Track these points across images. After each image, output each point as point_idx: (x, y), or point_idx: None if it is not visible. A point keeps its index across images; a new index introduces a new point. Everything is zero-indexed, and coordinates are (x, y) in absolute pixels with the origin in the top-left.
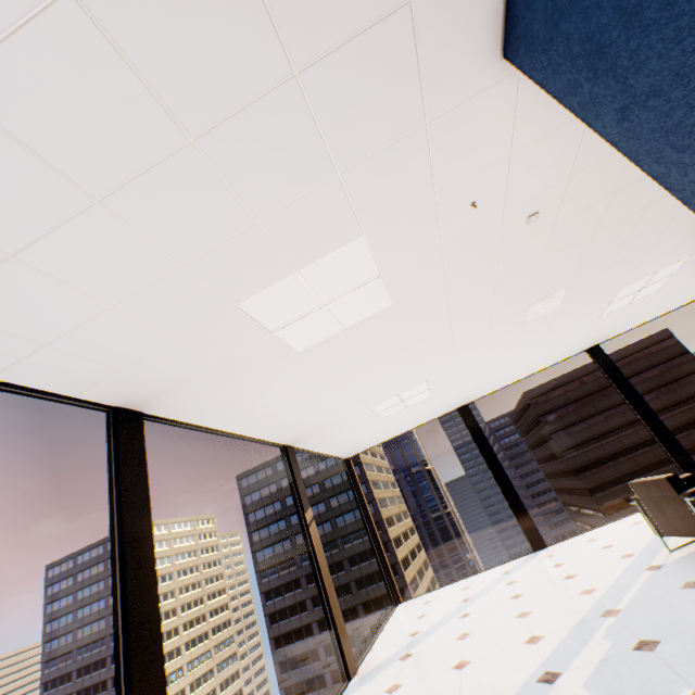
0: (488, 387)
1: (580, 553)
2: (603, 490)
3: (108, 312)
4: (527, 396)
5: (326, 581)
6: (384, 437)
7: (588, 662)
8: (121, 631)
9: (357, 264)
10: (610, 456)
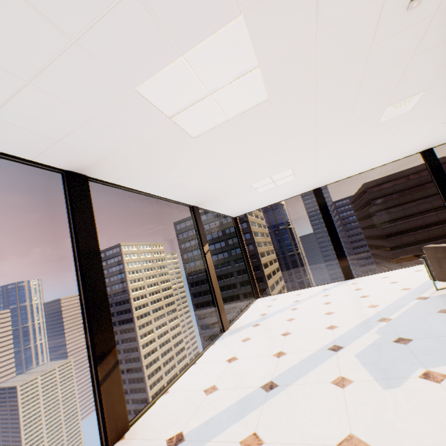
0: (337, 176)
1: (374, 284)
2: (400, 248)
3: (27, 87)
4: (365, 186)
5: (214, 284)
6: (260, 205)
7: (361, 344)
8: (83, 301)
9: (236, 51)
10: (412, 229)
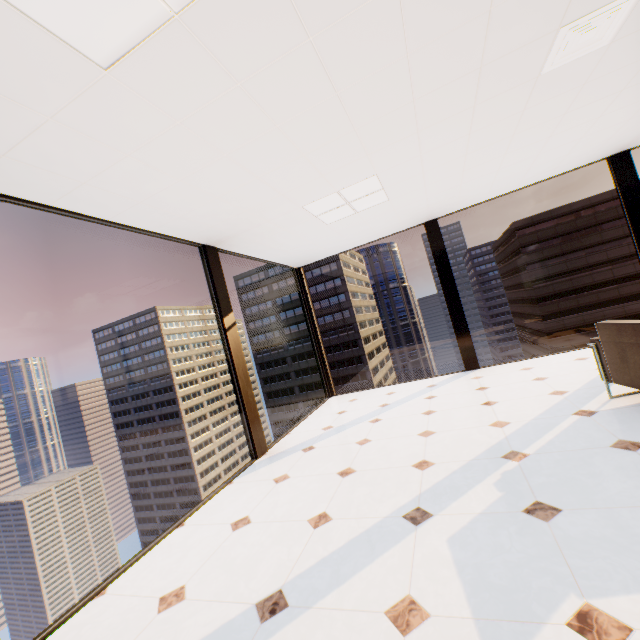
0: (465, 198)
1: (509, 380)
2: (556, 318)
3: None
4: (515, 227)
5: (242, 381)
6: (337, 248)
7: (465, 512)
8: None
9: None
10: (576, 290)
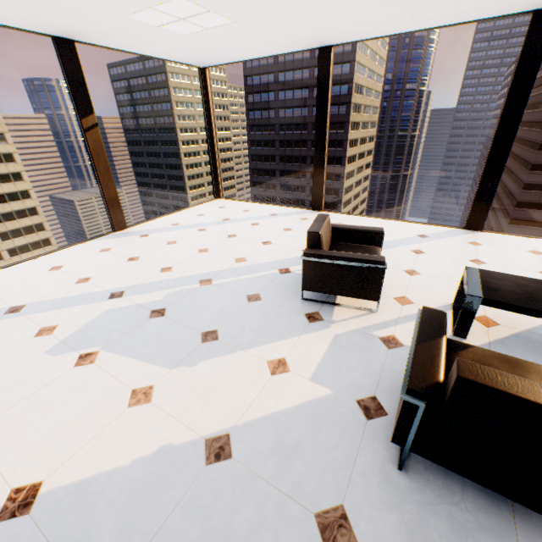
0: (347, 30)
1: None
2: None
3: None
4: None
5: (102, 176)
6: (231, 57)
7: (134, 301)
8: None
9: None
10: None
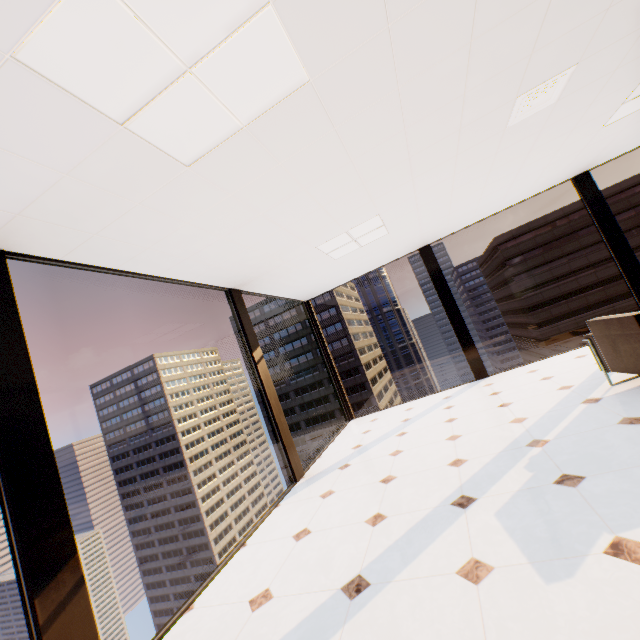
0: (453, 224)
1: (519, 383)
2: (550, 324)
3: None
4: (497, 242)
5: (275, 410)
6: (342, 280)
7: (504, 492)
8: (1, 481)
9: None
10: (564, 296)
